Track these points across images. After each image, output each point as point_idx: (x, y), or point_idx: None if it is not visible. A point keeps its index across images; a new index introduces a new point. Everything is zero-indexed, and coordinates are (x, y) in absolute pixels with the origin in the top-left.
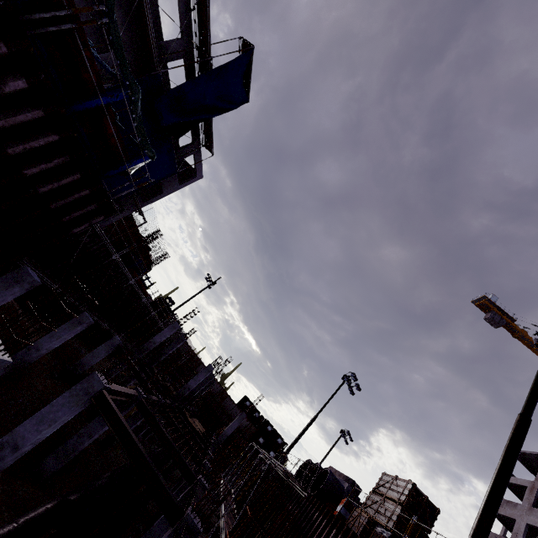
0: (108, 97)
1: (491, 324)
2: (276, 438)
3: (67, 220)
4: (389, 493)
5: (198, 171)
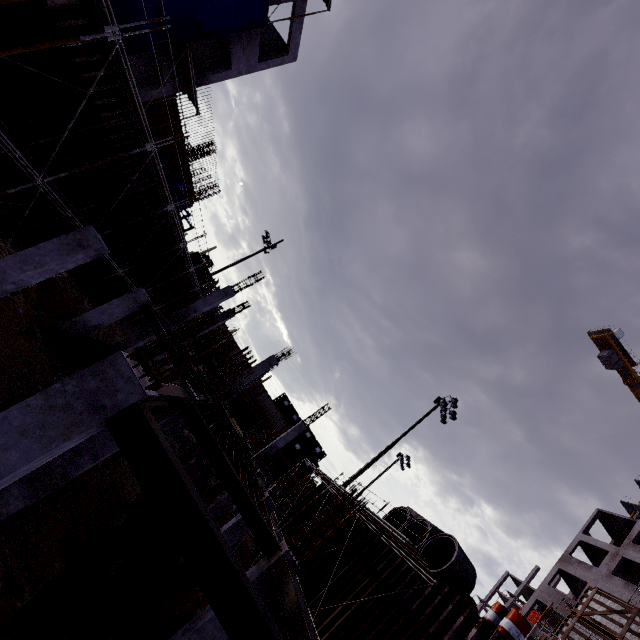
0: None
1: (604, 363)
2: (315, 446)
3: None
4: (629, 637)
5: (293, 42)
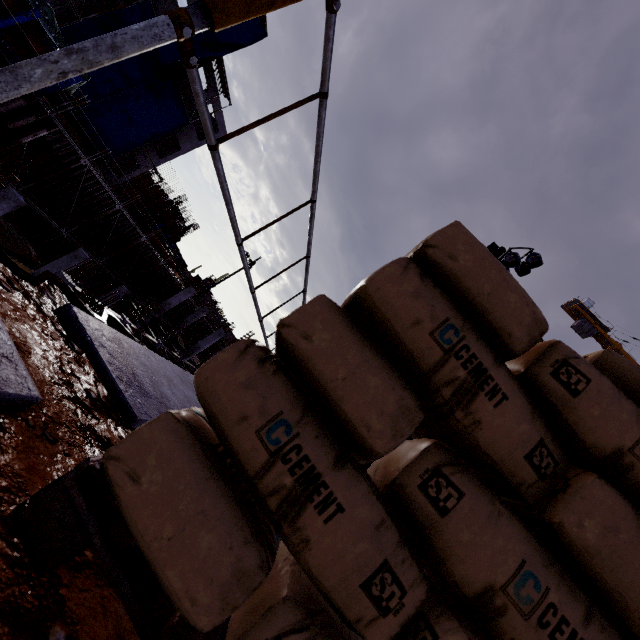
0: (24, 17)
1: (578, 333)
2: None
3: (14, 129)
4: None
5: (220, 124)
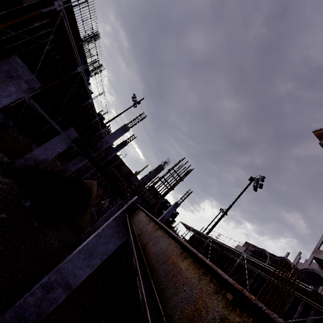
0: None
1: None
2: None
3: None
4: None
5: None
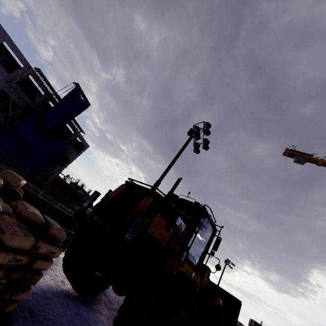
0: None
1: (299, 163)
2: None
3: None
4: None
5: (85, 144)
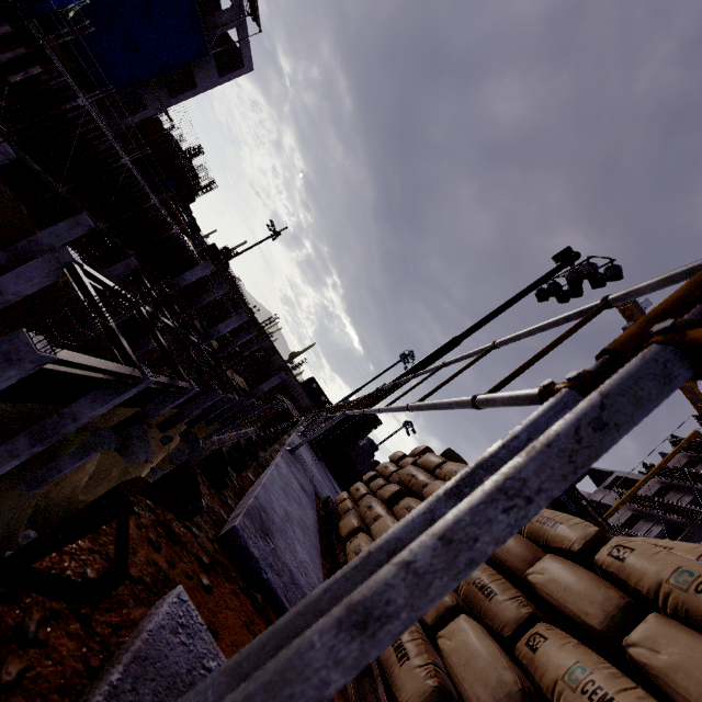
0: None
1: None
2: None
3: None
4: None
5: (246, 57)
